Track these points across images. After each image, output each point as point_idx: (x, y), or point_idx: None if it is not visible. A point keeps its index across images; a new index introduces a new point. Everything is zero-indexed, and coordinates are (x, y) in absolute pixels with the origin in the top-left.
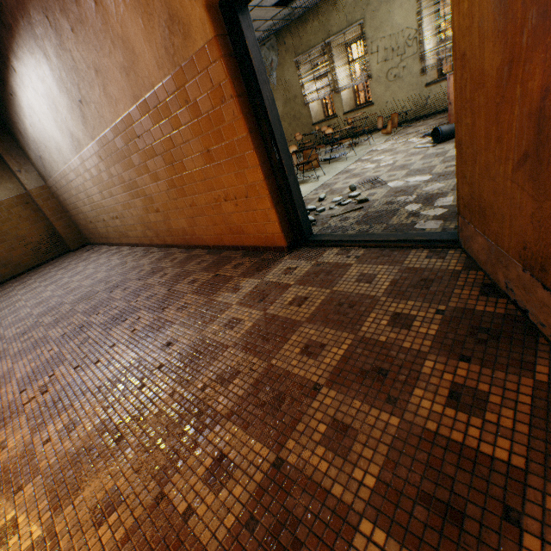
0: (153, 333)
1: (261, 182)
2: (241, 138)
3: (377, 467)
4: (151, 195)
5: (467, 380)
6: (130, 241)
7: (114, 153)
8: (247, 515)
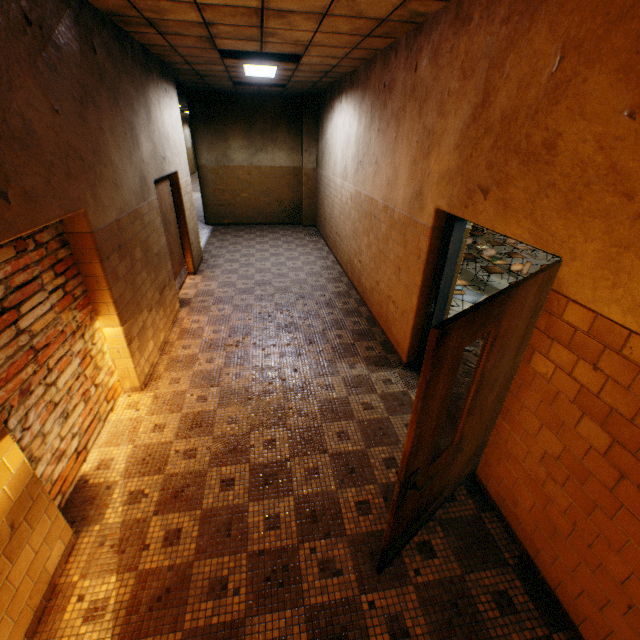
0: (295, 356)
1: (412, 316)
2: (416, 284)
3: (312, 491)
4: (362, 250)
5: (374, 504)
6: (337, 256)
7: (359, 206)
8: (266, 463)
